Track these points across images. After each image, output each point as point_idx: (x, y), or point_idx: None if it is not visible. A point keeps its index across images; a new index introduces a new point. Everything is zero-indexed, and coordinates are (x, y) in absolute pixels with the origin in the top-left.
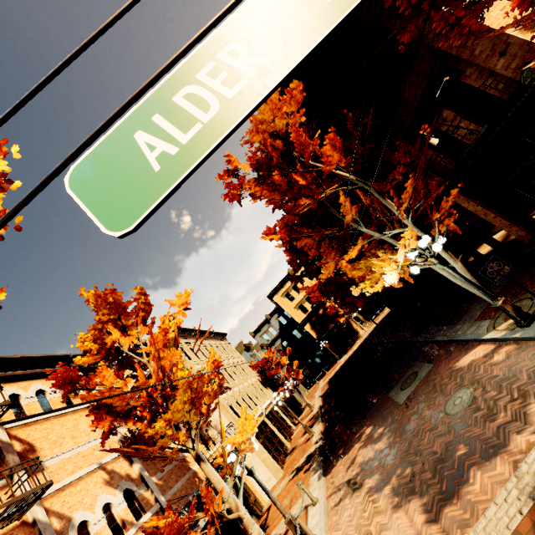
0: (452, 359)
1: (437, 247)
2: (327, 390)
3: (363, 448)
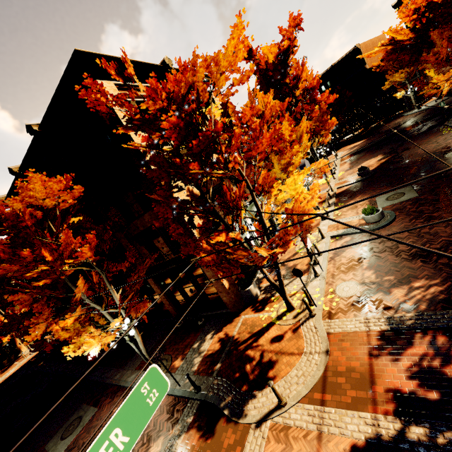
0: (114, 403)
1: (132, 333)
2: None
3: None
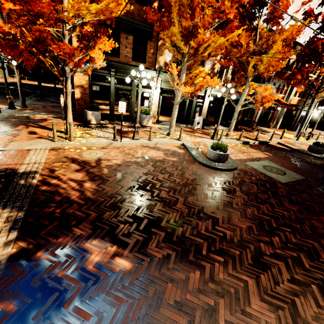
0: (3, 104)
1: None
2: (2, 82)
3: None
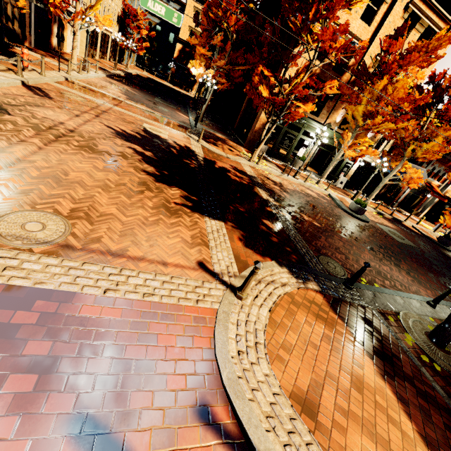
0: (180, 112)
1: (209, 84)
2: (143, 77)
3: (129, 88)
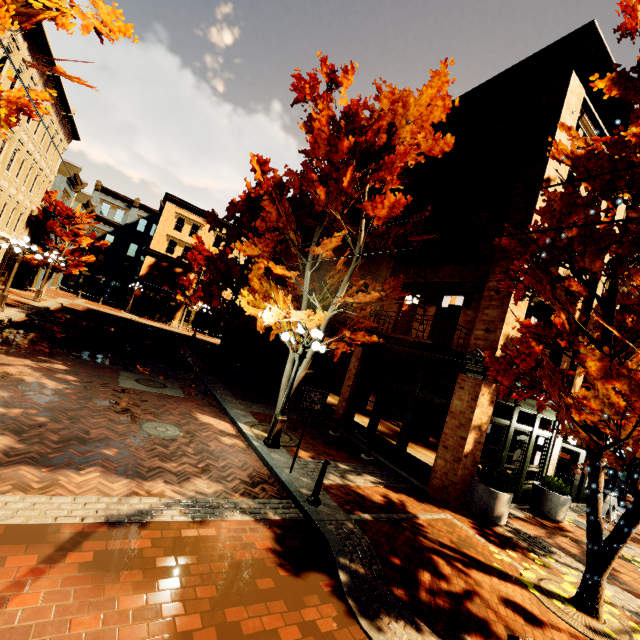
0: (202, 409)
1: (316, 346)
2: (76, 310)
3: (31, 369)
